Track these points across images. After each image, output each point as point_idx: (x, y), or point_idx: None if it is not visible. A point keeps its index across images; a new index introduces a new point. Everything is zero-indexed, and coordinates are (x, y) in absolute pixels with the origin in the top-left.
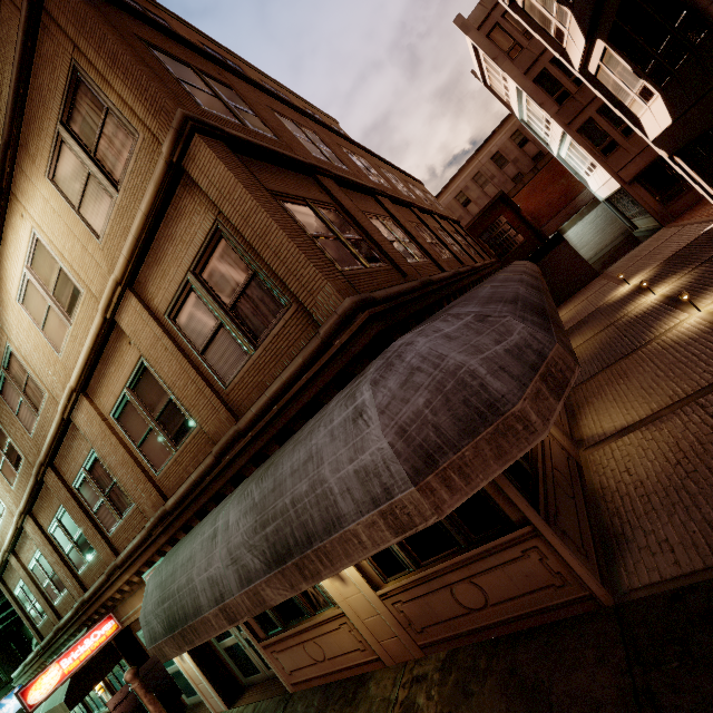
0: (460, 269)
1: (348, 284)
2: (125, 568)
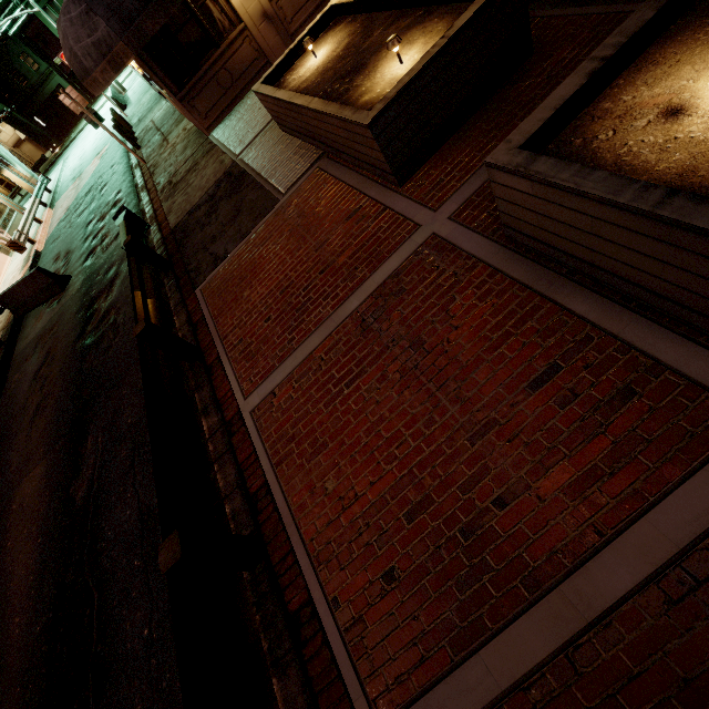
0: None
1: None
2: None
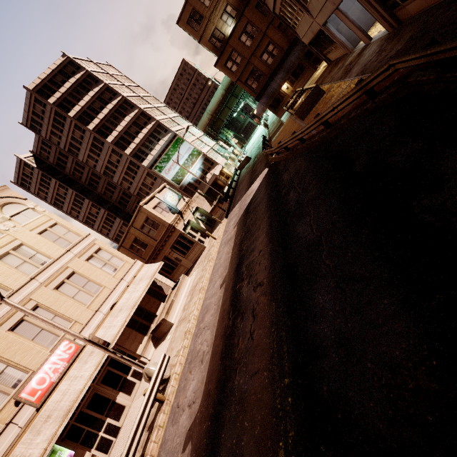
0: (293, 39)
1: (255, 94)
2: None
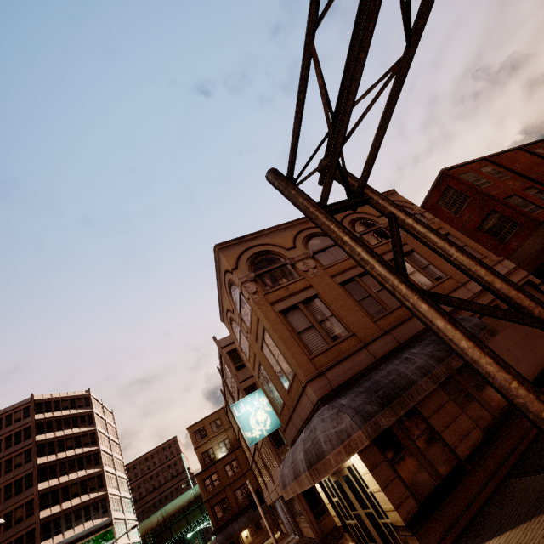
0: None
1: (216, 524)
2: None
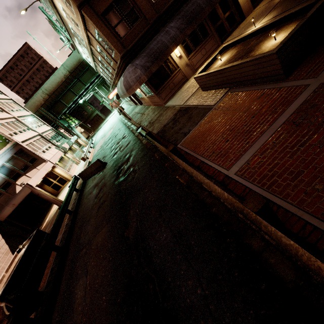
0: None
1: (122, 47)
2: (115, 80)
